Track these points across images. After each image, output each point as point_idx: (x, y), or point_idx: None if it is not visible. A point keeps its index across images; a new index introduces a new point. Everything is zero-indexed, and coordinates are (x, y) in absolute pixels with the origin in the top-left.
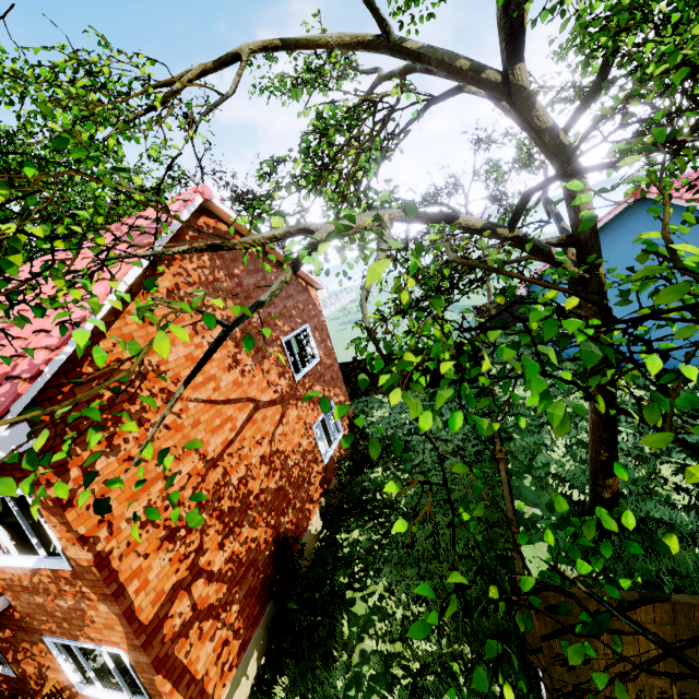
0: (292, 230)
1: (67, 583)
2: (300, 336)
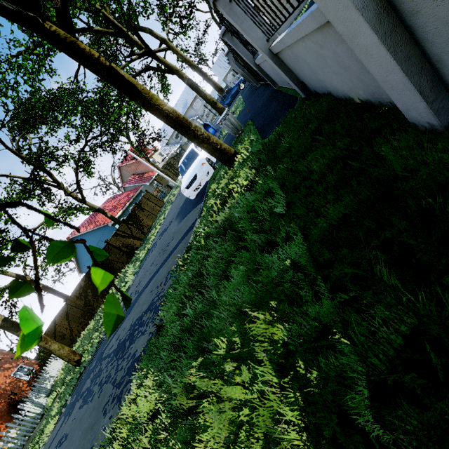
0: None
1: None
2: None
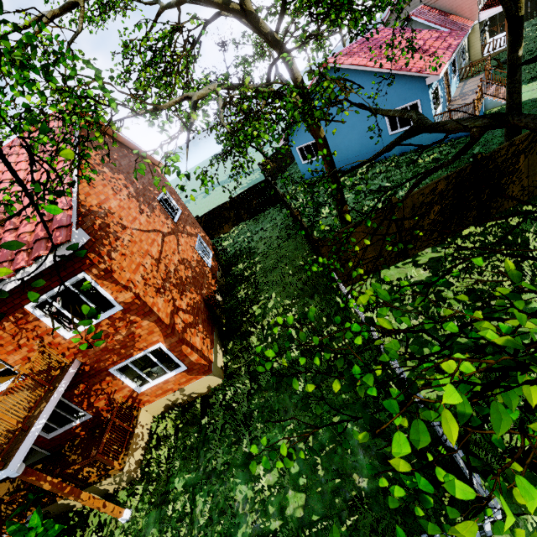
0: (182, 98)
1: (120, 321)
2: (165, 198)
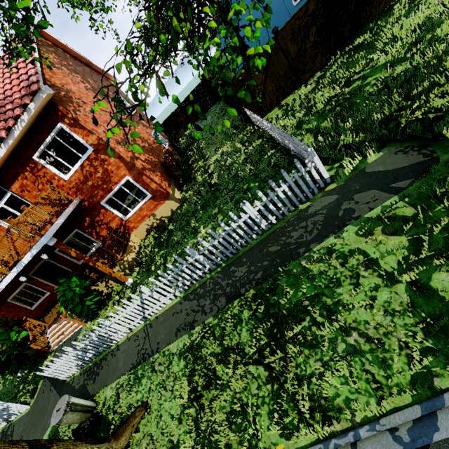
0: None
1: (95, 161)
2: None
